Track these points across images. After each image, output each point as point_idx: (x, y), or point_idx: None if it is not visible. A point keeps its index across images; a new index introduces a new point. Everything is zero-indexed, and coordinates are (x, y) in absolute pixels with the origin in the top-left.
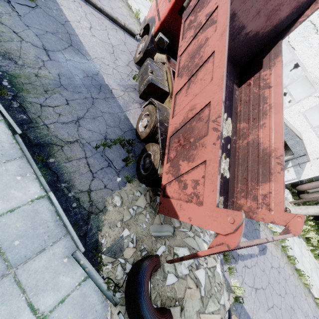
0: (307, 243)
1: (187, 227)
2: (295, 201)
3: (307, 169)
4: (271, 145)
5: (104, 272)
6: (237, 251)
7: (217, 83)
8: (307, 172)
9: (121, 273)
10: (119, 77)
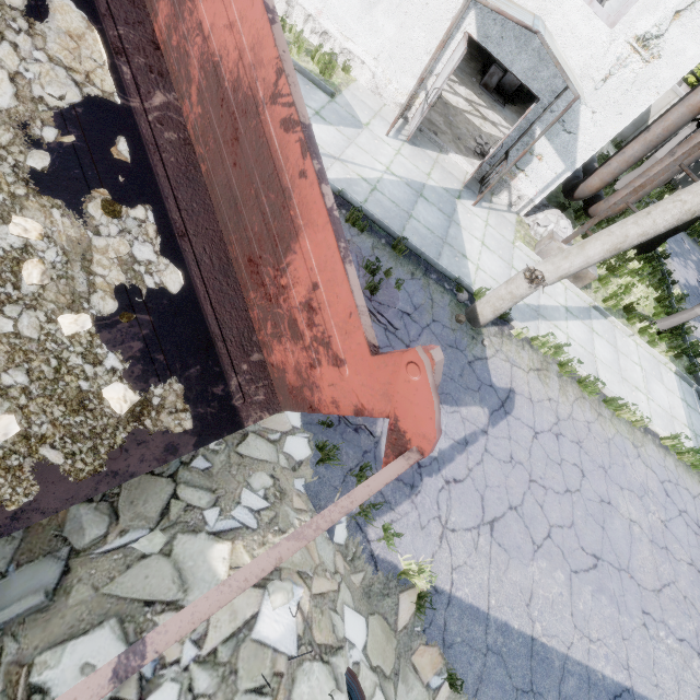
0: (629, 319)
1: (147, 516)
2: (576, 233)
3: (585, 128)
4: (241, 45)
5: None
6: None
7: None
8: (588, 136)
9: None
10: None
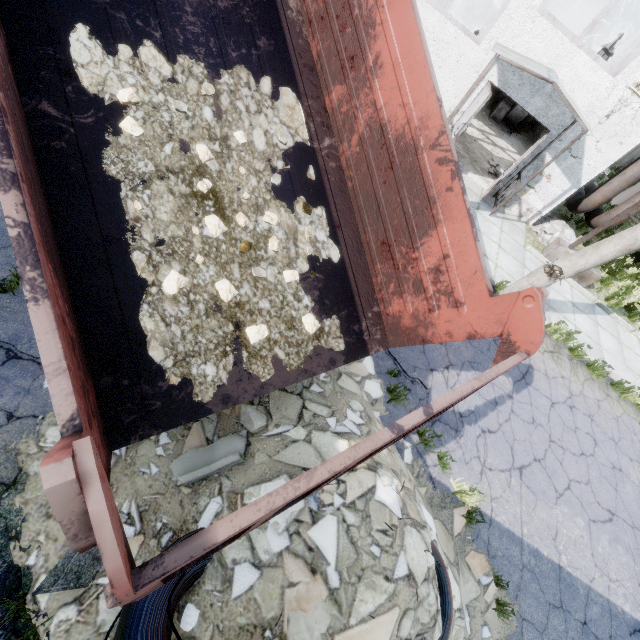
0: (631, 317)
1: (289, 417)
2: (581, 240)
3: (589, 154)
4: (410, 116)
5: (56, 636)
6: (456, 409)
7: None
8: (592, 160)
9: (116, 611)
10: None
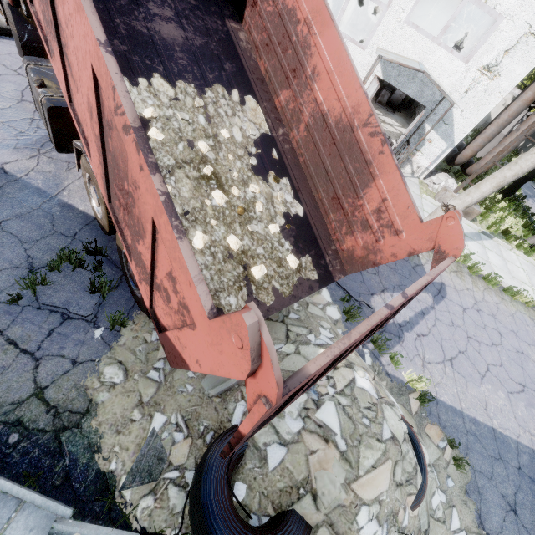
0: (507, 239)
1: (279, 338)
2: (462, 185)
3: (457, 120)
4: (345, 106)
5: (142, 520)
6: (396, 321)
7: (74, 5)
8: (460, 125)
9: (181, 496)
10: (11, 132)
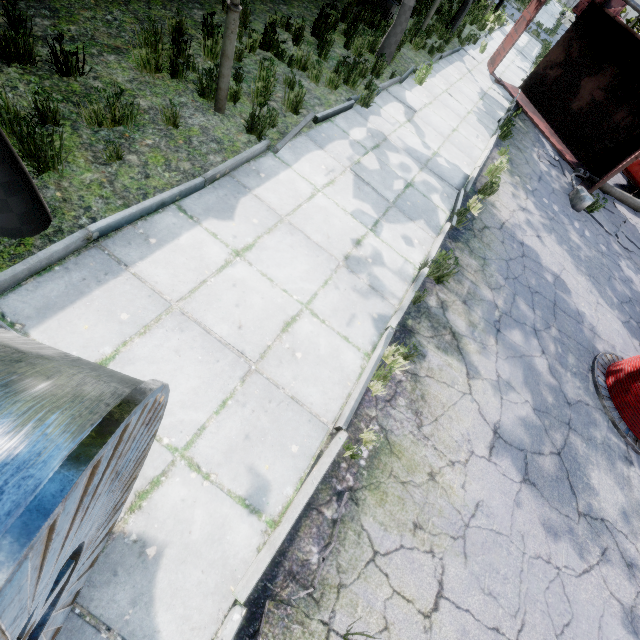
0: None
1: None
2: None
3: None
4: None
5: None
6: None
7: None
8: None
9: None
10: None
